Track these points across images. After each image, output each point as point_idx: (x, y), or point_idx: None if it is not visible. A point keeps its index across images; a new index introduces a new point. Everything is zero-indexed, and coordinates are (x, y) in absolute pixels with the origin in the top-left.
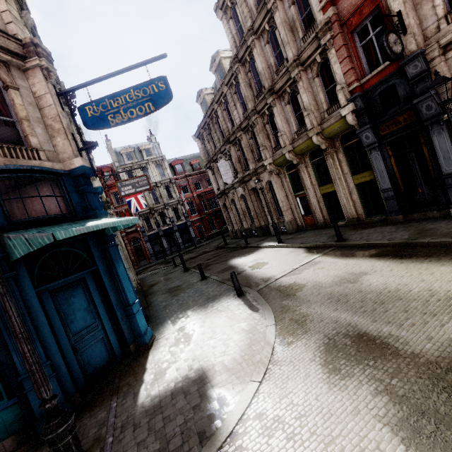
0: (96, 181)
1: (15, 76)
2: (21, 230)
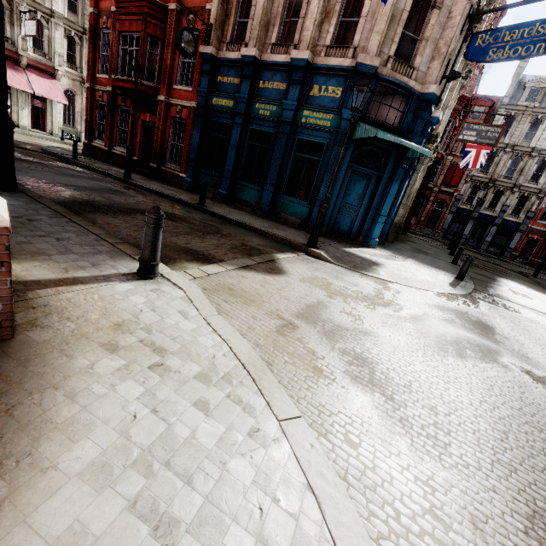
0: (438, 111)
1: None
2: (366, 124)
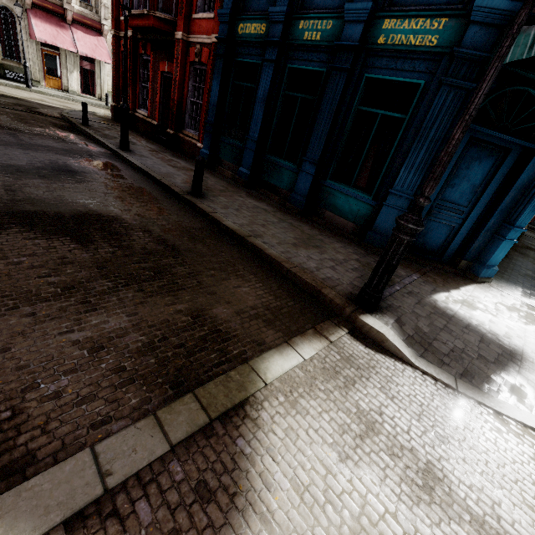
0: None
1: None
2: None
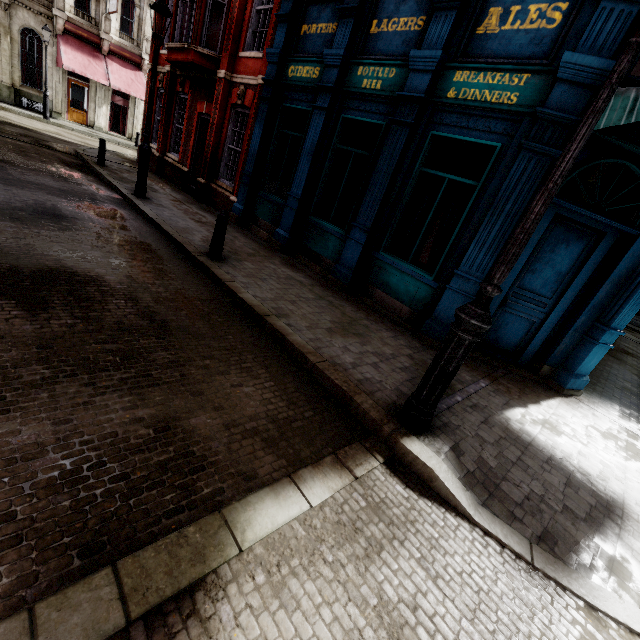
0: None
1: None
2: None
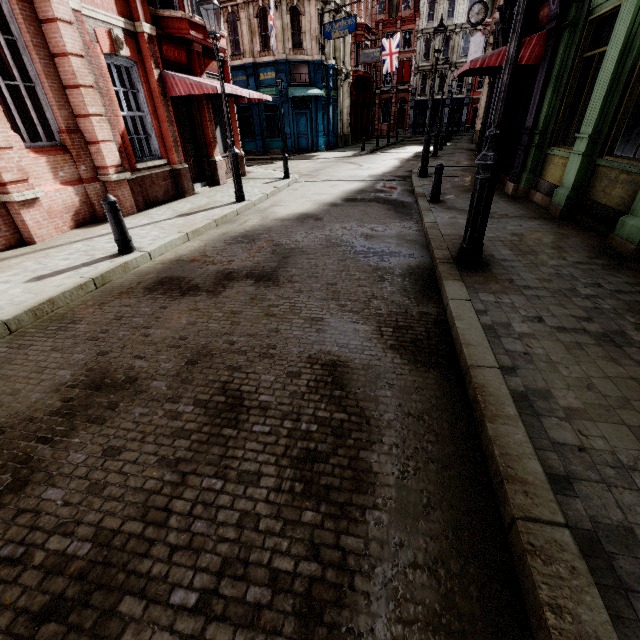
0: (330, 61)
1: (306, 6)
2: (292, 87)
